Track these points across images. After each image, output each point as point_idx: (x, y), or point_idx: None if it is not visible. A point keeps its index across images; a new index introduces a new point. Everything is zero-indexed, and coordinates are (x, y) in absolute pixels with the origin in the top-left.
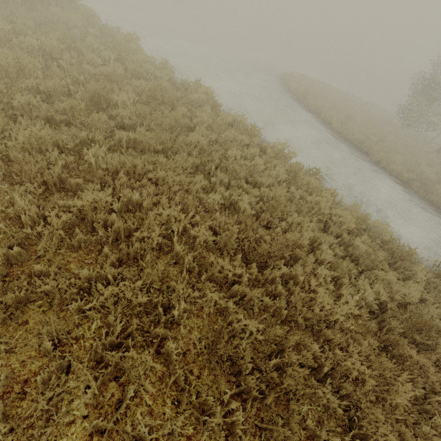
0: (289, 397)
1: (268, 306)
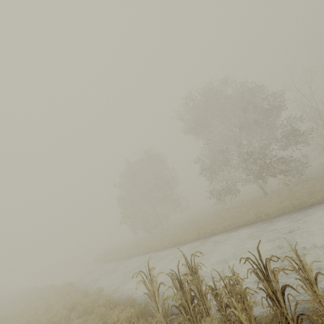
0: None
1: None
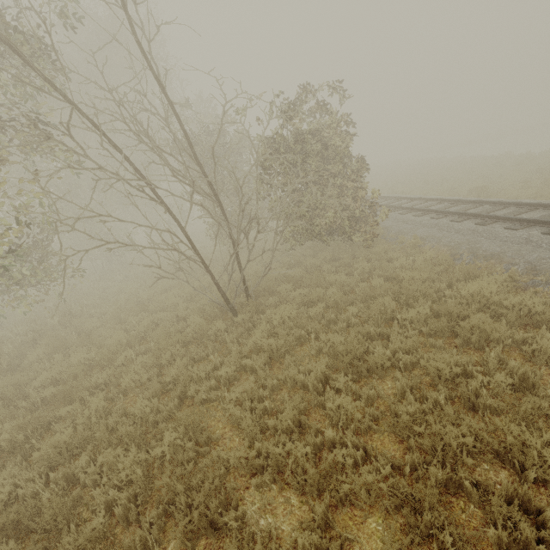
0: None
1: None
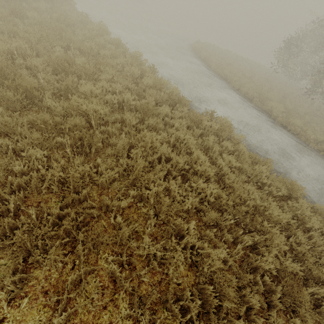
0: (35, 104)
1: (60, 90)
